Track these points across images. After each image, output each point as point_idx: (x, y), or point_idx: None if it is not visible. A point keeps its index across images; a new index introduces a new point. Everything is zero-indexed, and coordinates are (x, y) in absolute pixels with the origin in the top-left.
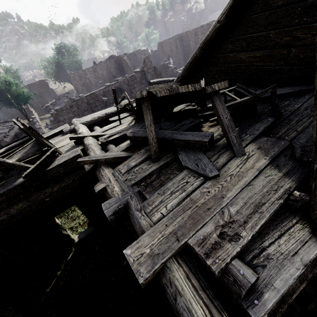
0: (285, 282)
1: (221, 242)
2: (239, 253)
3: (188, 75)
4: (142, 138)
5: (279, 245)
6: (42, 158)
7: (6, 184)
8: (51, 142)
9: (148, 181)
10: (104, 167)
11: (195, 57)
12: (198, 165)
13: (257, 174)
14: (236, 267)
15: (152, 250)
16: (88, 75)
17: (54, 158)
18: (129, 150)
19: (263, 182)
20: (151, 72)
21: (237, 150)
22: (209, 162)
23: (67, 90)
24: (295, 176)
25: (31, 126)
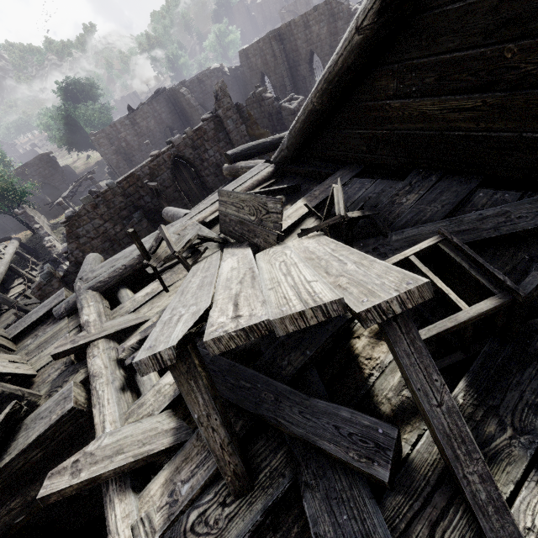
0: None
1: None
2: None
3: (301, 145)
4: None
5: None
6: None
7: None
8: (30, 345)
9: None
10: (116, 489)
11: (312, 112)
12: None
13: None
14: None
15: None
16: (122, 133)
17: (16, 426)
18: (179, 406)
19: None
20: (232, 115)
21: (495, 534)
22: None
23: (93, 163)
24: None
25: (38, 243)
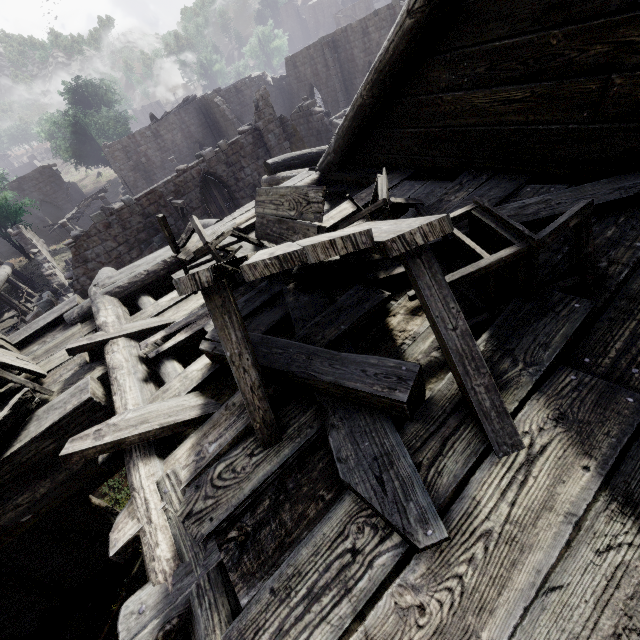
0: None
1: None
2: None
3: (349, 147)
4: None
5: None
6: None
7: None
8: (37, 350)
9: (249, 525)
10: (140, 456)
11: (362, 107)
12: (385, 483)
13: (570, 536)
14: None
15: None
16: (143, 146)
17: (27, 416)
18: (207, 388)
19: (594, 578)
20: (274, 129)
21: (496, 434)
22: (416, 476)
23: (104, 182)
24: None
25: (35, 271)
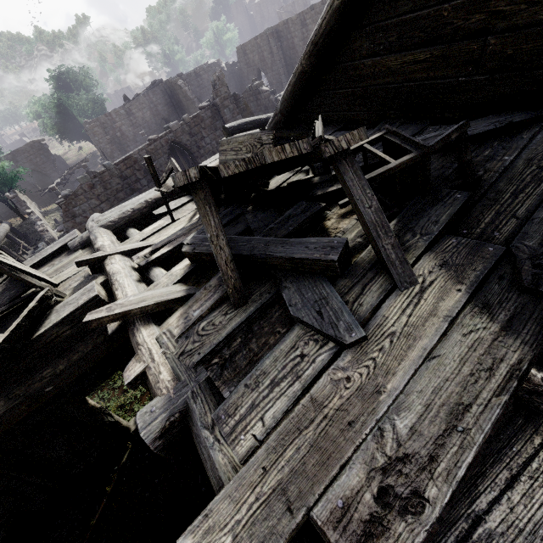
0: None
1: (383, 517)
2: None
3: (292, 108)
4: (210, 256)
5: (511, 509)
6: (21, 316)
7: None
8: (48, 270)
9: (226, 354)
10: (141, 324)
11: (302, 73)
12: (323, 313)
13: (446, 329)
14: None
15: (237, 539)
16: (118, 123)
17: (48, 310)
18: (188, 280)
19: (460, 348)
20: (229, 105)
21: (399, 275)
22: (344, 307)
23: (85, 155)
24: (529, 331)
25: (29, 228)
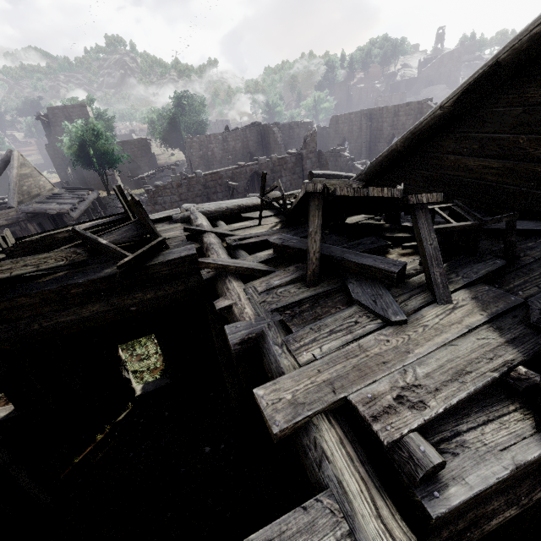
0: (483, 479)
1: (397, 407)
2: (422, 426)
3: (376, 173)
4: (294, 250)
5: (482, 433)
6: (146, 247)
7: (88, 271)
8: None
9: (297, 310)
10: (232, 278)
11: (394, 151)
12: (377, 302)
13: (466, 333)
14: (415, 441)
15: (296, 397)
16: (213, 144)
17: (158, 252)
18: (270, 263)
19: (472, 344)
20: (312, 157)
21: (440, 294)
22: (394, 302)
23: (174, 160)
24: (524, 347)
25: (110, 202)
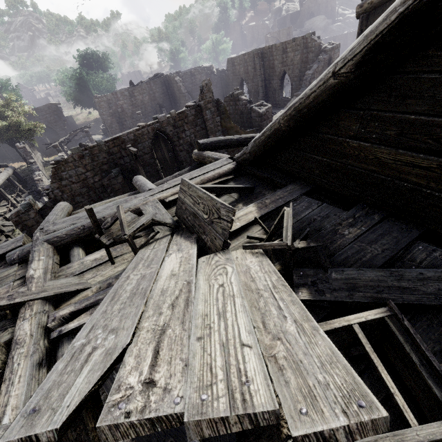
0: None
1: None
2: None
3: (262, 154)
4: None
5: None
6: None
7: None
8: None
9: None
10: None
11: (278, 130)
12: None
13: None
14: None
15: None
16: (121, 101)
17: None
18: None
19: None
20: (211, 107)
21: None
22: None
23: (92, 119)
24: None
25: (29, 174)
